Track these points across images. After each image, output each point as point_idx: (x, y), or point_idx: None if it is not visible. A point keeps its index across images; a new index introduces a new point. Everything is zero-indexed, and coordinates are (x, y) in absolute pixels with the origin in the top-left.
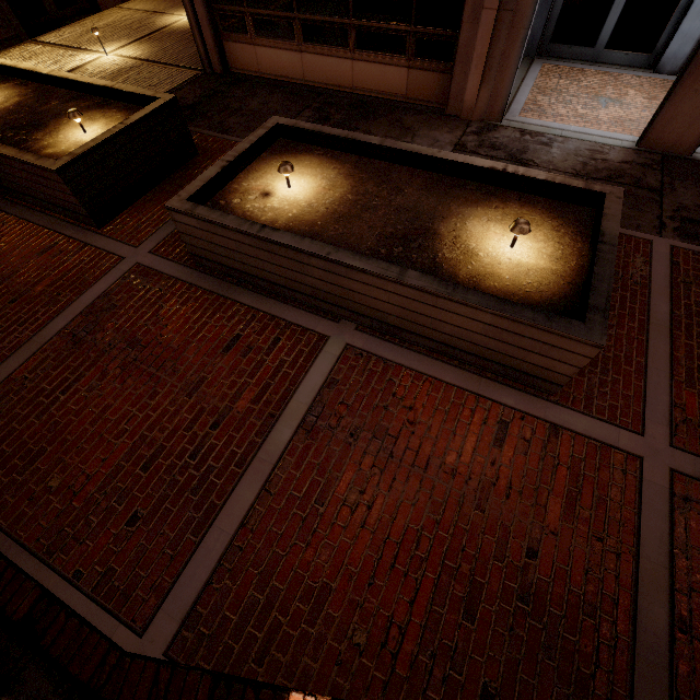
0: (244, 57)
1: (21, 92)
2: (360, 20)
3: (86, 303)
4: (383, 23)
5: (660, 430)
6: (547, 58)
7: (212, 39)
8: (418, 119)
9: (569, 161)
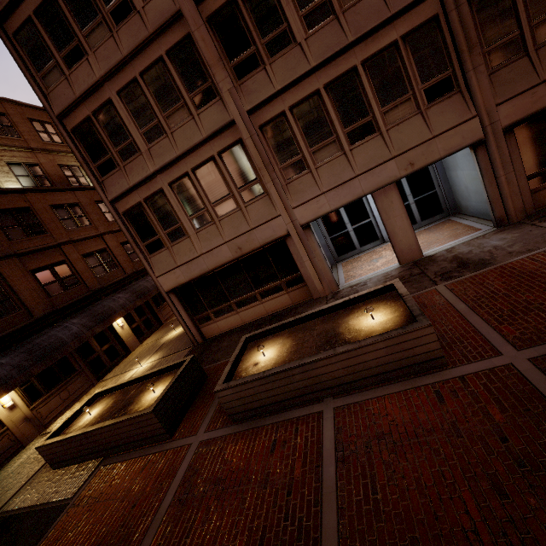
0: (212, 329)
1: (113, 397)
2: (259, 289)
3: (180, 478)
4: (269, 285)
5: (507, 348)
6: (341, 261)
7: (196, 330)
8: (303, 307)
9: (378, 284)
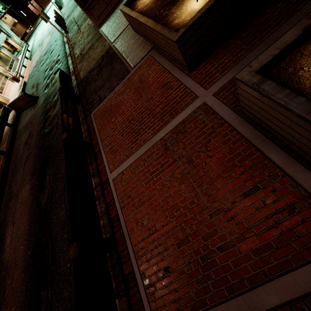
0: None
1: None
2: None
3: (174, 125)
4: None
5: None
6: None
7: None
8: None
9: None
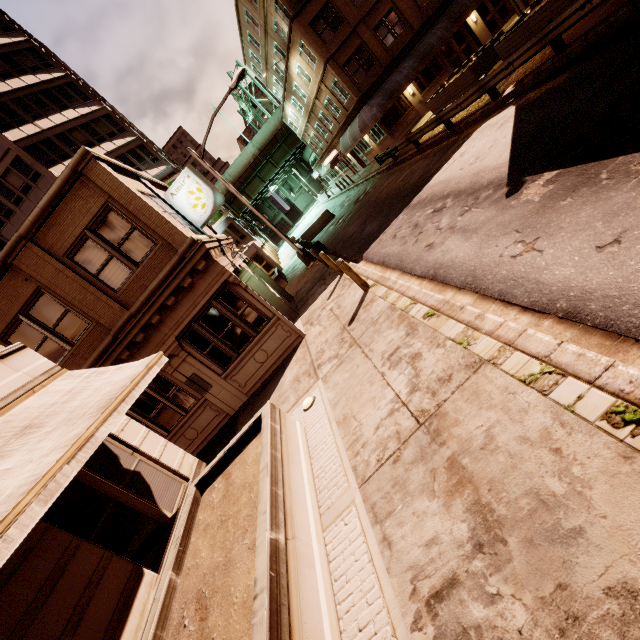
0: None
1: (458, 74)
2: None
3: None
4: None
5: None
6: None
7: (524, 7)
8: None
9: None
